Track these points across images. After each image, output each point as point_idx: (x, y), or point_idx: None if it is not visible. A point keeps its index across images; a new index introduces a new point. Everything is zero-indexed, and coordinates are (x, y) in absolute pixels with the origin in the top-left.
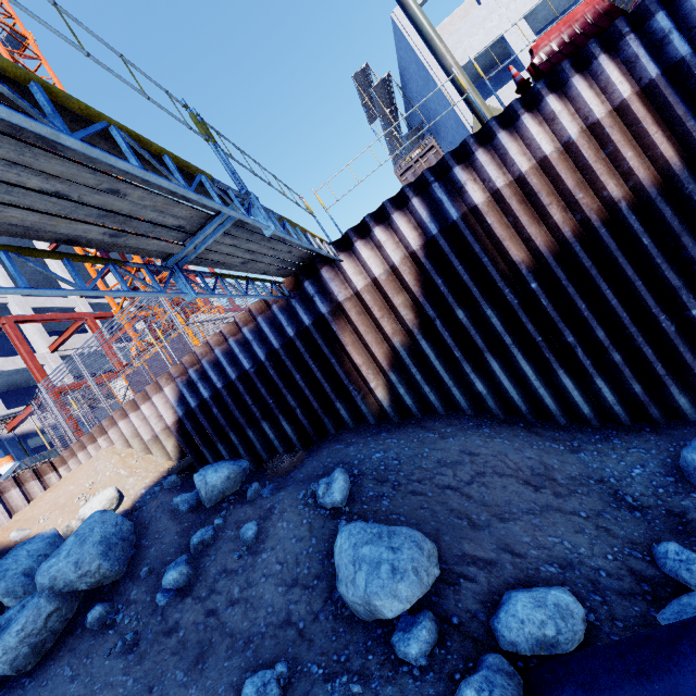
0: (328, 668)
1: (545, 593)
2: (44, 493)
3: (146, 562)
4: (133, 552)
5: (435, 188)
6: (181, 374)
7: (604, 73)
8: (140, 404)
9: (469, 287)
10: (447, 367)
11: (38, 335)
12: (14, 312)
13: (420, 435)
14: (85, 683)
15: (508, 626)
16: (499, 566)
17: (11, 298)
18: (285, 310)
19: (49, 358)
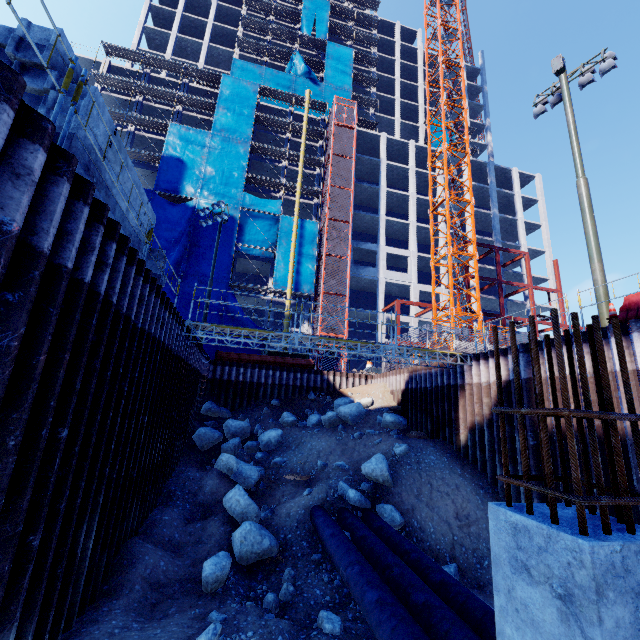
0: (353, 475)
1: (395, 512)
2: (364, 385)
3: (358, 426)
4: (358, 421)
5: (520, 356)
6: (411, 372)
7: (633, 344)
8: (397, 374)
9: (514, 417)
10: (491, 449)
11: (414, 306)
12: (410, 291)
13: (455, 466)
14: (329, 438)
15: (380, 505)
16: (403, 505)
17: (412, 284)
18: (448, 371)
19: (413, 320)
